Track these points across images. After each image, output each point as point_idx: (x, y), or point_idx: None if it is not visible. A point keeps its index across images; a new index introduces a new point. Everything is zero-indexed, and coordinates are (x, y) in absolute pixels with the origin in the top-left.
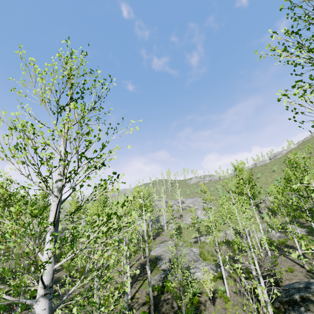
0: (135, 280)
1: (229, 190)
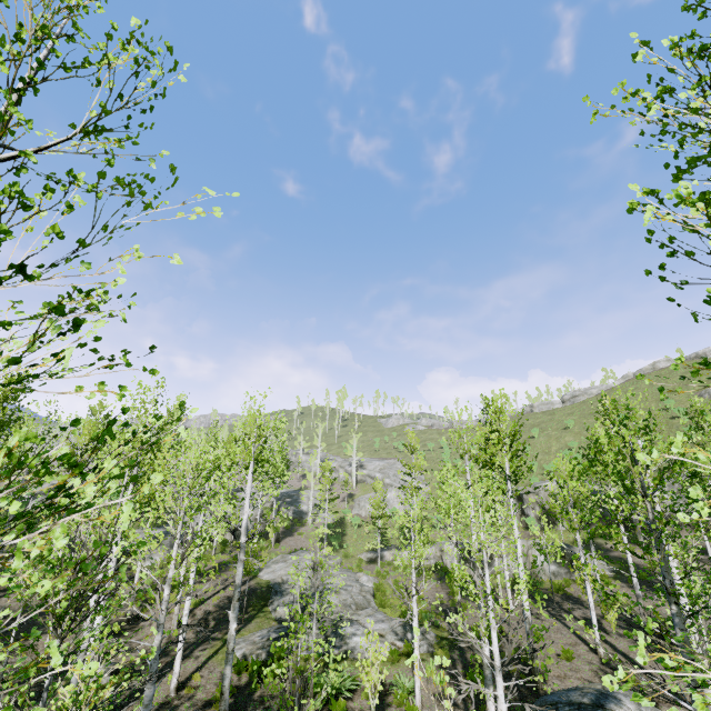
0: (203, 638)
1: (465, 452)
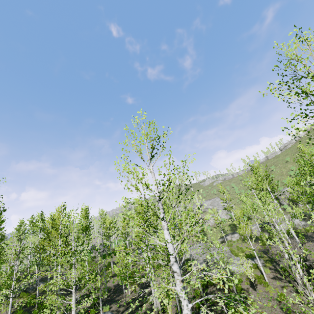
0: None
1: (251, 188)
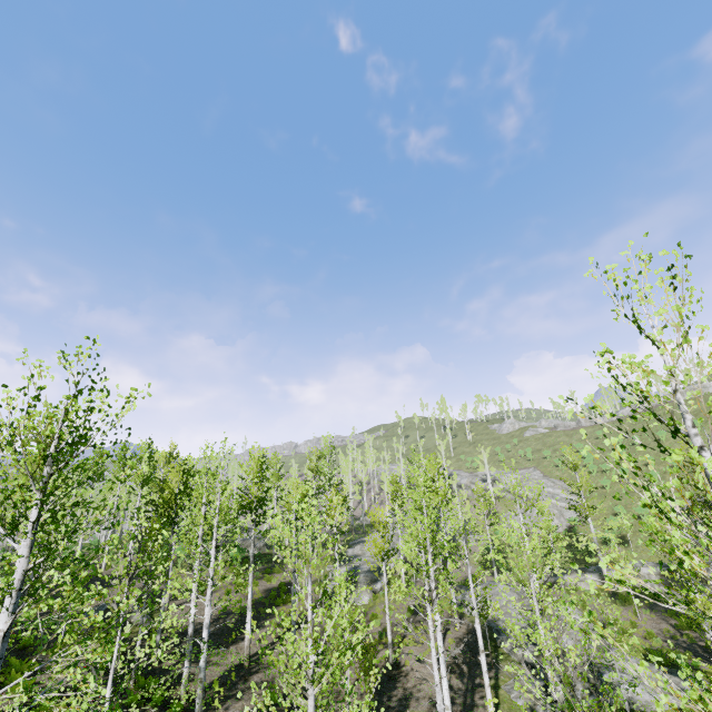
0: (470, 684)
1: None
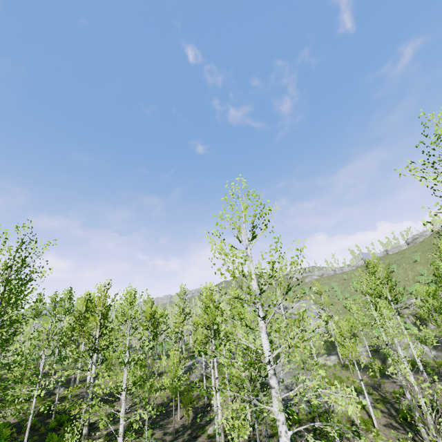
0: None
1: (366, 293)
